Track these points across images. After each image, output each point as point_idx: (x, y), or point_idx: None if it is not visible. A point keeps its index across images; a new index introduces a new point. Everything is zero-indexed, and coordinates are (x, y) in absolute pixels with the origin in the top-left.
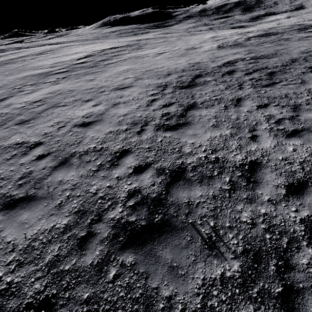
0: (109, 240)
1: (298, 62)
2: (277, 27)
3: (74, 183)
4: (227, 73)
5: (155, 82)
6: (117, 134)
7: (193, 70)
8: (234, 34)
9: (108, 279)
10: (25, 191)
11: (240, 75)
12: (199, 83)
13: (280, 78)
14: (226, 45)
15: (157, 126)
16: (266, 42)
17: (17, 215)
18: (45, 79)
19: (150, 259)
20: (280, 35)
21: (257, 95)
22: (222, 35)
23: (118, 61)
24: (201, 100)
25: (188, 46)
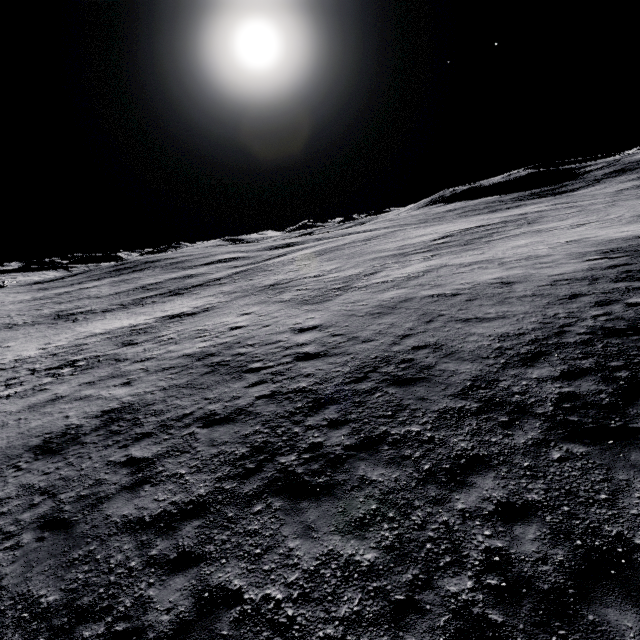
0: (587, 333)
1: None
2: None
3: (524, 311)
4: None
5: (591, 250)
6: (557, 286)
7: None
8: None
9: (597, 347)
10: (472, 315)
11: None
12: None
13: None
14: None
15: (614, 279)
16: None
17: (477, 324)
18: (406, 258)
19: (639, 342)
20: None
21: None
22: None
23: (506, 237)
24: None
25: (638, 211)
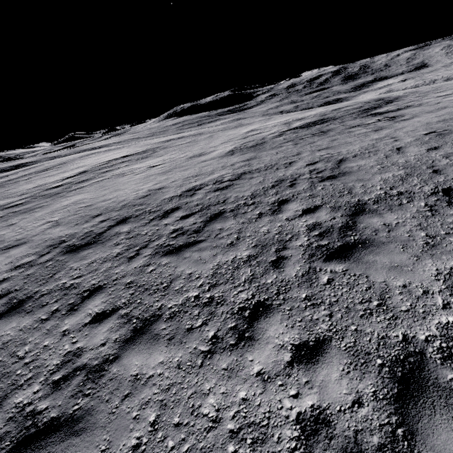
0: None
1: (279, 187)
2: (347, 106)
3: None
4: (163, 214)
5: (60, 234)
6: None
7: (133, 207)
8: (280, 124)
9: None
10: None
11: (172, 219)
12: (101, 240)
13: (213, 230)
14: (242, 148)
15: None
16: (293, 140)
17: None
18: None
19: None
20: (327, 124)
21: (131, 280)
22: (263, 127)
23: (91, 184)
24: (49, 287)
25: (201, 150)
